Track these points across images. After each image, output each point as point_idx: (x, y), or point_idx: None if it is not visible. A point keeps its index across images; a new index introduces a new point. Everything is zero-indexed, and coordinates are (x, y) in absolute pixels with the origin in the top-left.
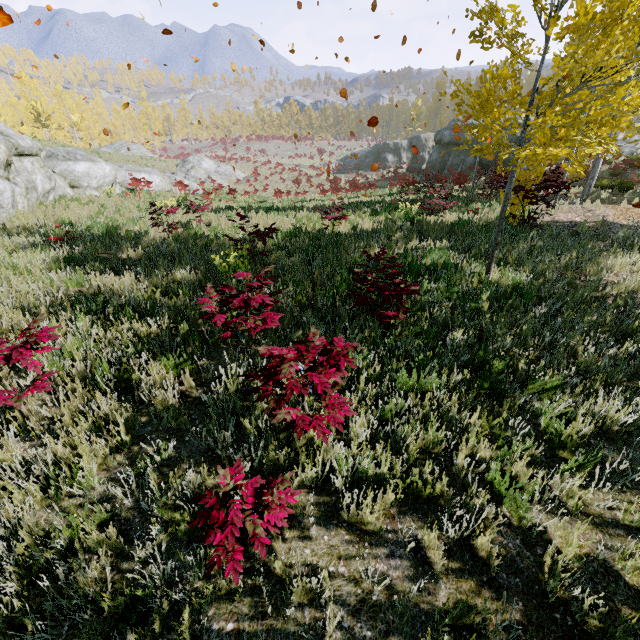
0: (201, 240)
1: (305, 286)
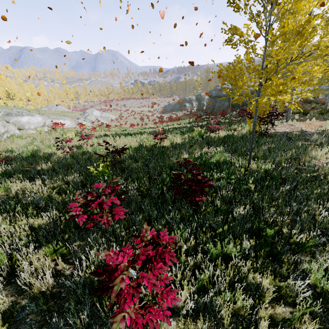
0: (86, 155)
1: (145, 180)
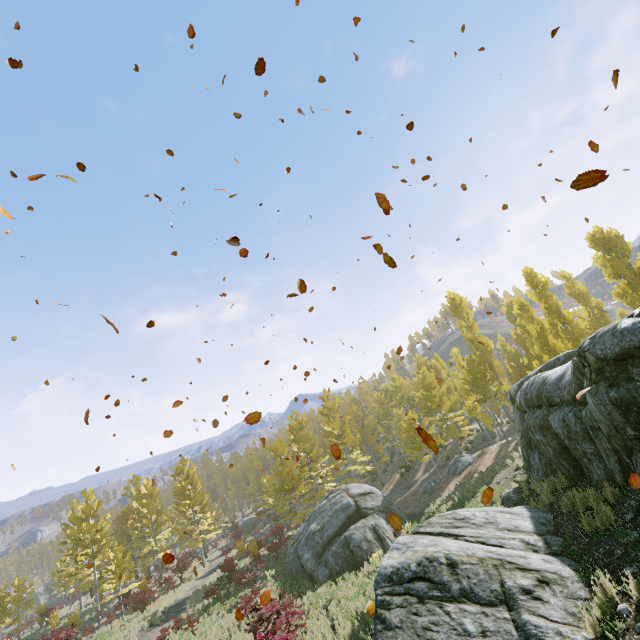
0: None
1: None
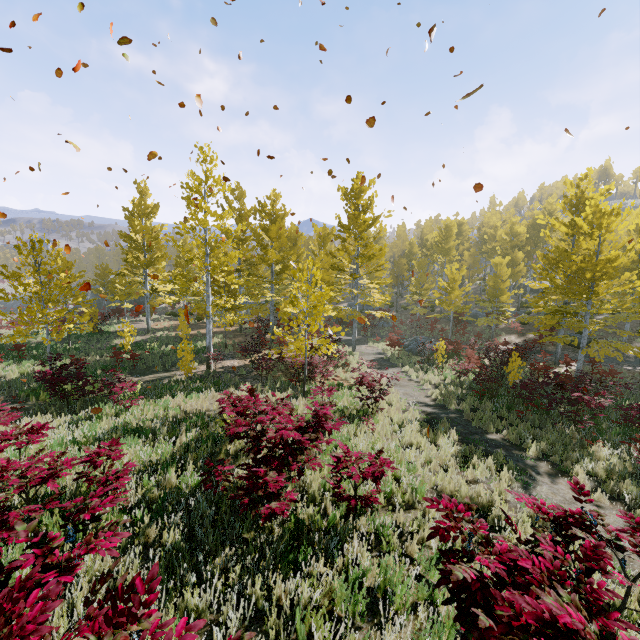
0: None
1: None
